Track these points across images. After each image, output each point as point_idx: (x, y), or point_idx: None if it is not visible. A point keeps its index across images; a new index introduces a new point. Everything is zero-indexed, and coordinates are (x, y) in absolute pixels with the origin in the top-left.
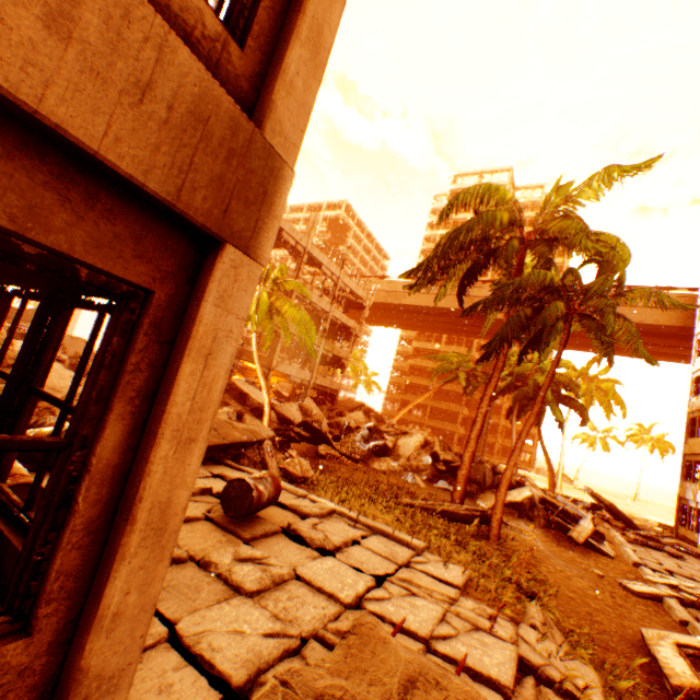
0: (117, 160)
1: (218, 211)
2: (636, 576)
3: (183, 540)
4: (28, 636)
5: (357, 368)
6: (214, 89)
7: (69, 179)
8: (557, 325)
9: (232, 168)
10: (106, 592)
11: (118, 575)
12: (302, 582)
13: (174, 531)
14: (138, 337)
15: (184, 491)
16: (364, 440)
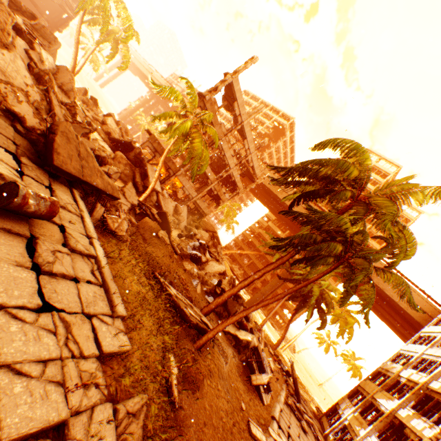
0: None
1: None
2: (265, 424)
3: None
4: None
5: (230, 212)
6: None
7: None
8: (328, 258)
9: None
10: None
11: None
12: None
13: None
14: None
15: None
16: (193, 247)
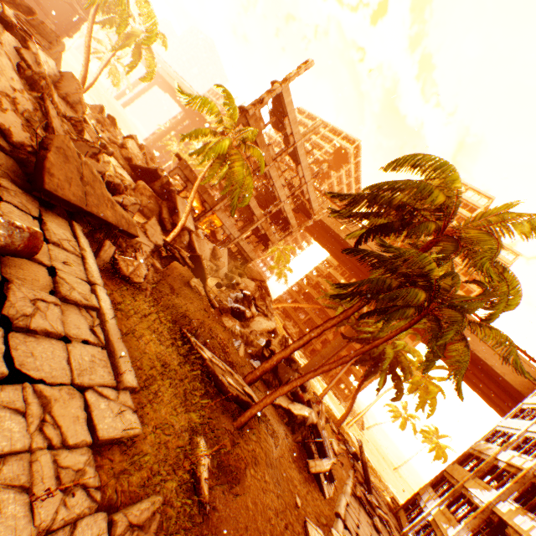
0: None
1: None
2: (326, 523)
3: None
4: None
5: (281, 257)
6: None
7: None
8: (407, 309)
9: None
10: None
11: None
12: None
13: None
14: None
15: None
16: (236, 299)
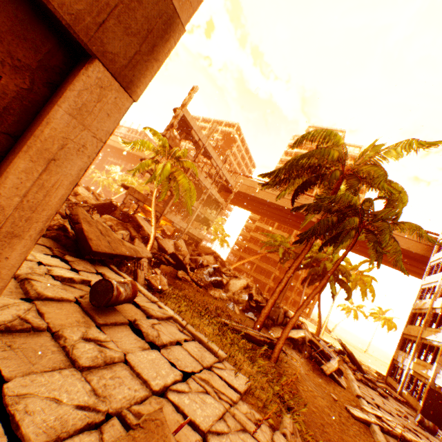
0: None
1: (91, 20)
2: (356, 404)
3: (49, 314)
4: None
5: (217, 229)
6: None
7: None
8: (351, 232)
9: None
10: None
11: None
12: (127, 366)
13: None
14: None
15: None
16: (209, 274)
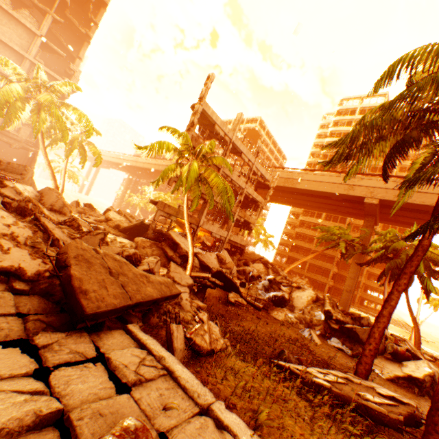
0: None
1: None
2: None
3: None
4: None
5: (258, 230)
6: None
7: None
8: None
9: None
10: None
11: None
12: None
13: None
14: None
15: None
16: (265, 289)
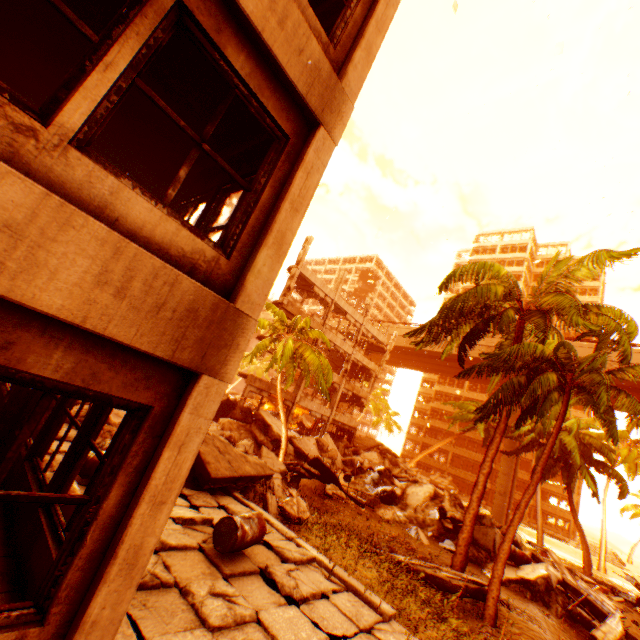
0: (140, 345)
1: (198, 357)
2: None
3: (175, 566)
4: (43, 624)
5: (378, 405)
6: (204, 292)
7: (116, 355)
8: (551, 395)
9: (211, 331)
10: (91, 604)
11: (100, 593)
12: (261, 626)
13: (142, 566)
14: (140, 434)
15: (153, 538)
16: (374, 483)
